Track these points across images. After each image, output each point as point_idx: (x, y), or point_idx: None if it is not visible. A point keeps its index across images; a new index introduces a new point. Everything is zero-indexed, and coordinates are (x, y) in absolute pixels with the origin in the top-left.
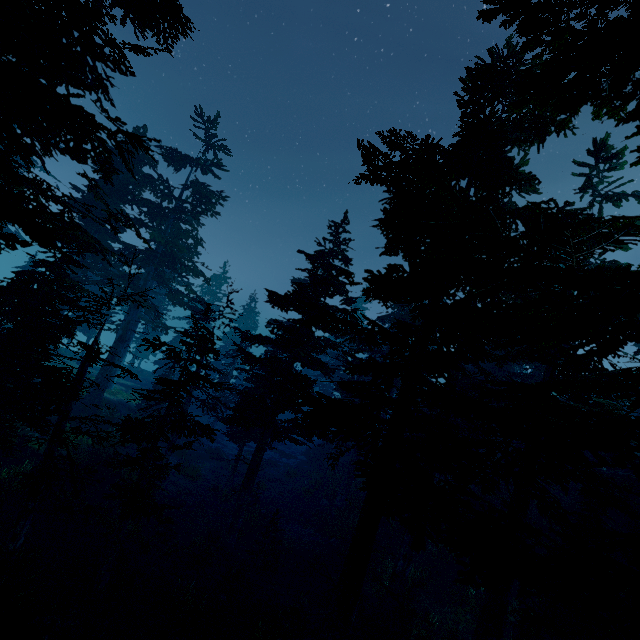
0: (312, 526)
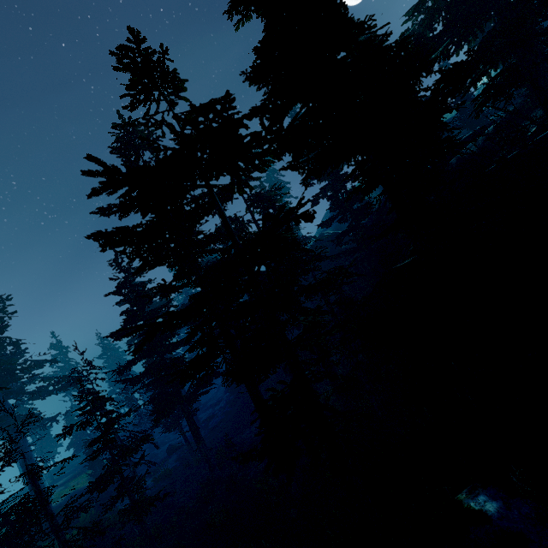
0: (256, 421)
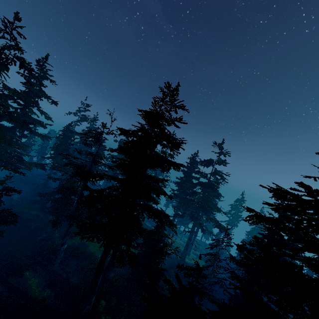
0: None
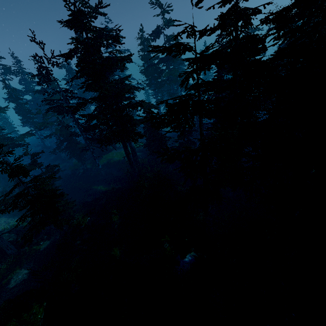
0: None
